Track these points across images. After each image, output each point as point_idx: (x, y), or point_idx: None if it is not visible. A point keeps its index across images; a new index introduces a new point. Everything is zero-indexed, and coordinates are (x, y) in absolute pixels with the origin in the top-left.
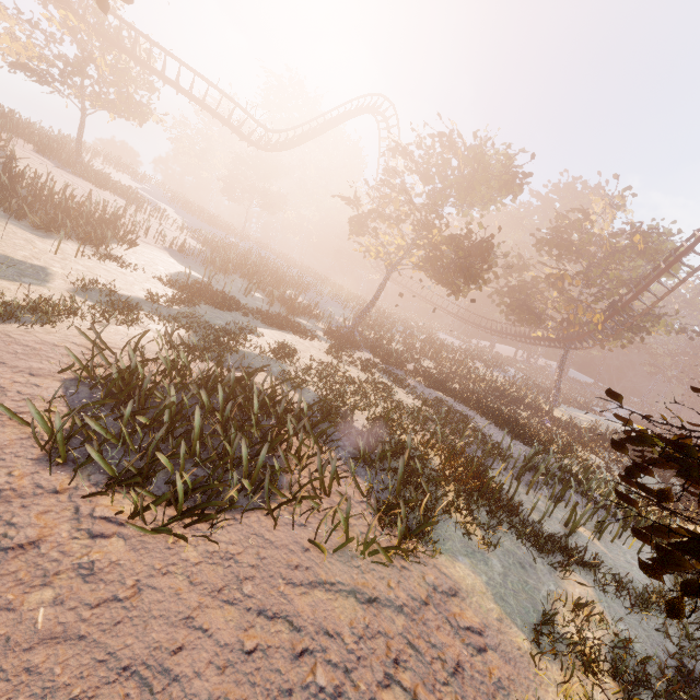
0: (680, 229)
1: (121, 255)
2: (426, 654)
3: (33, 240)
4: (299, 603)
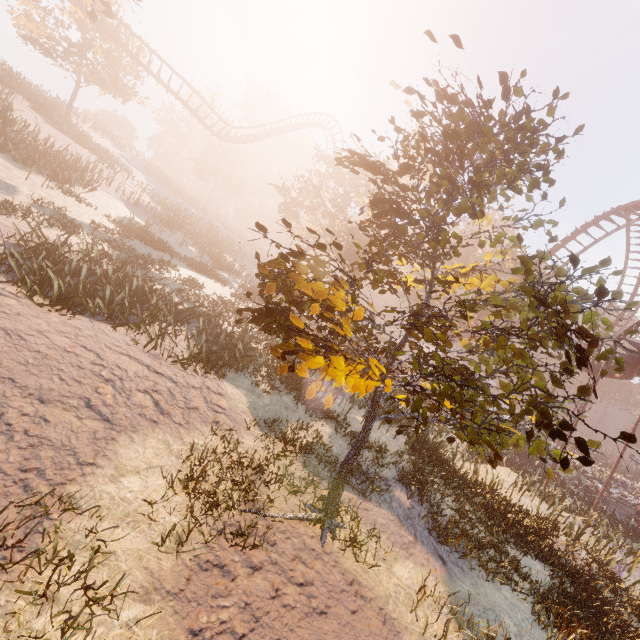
0: None
1: (80, 193)
2: (177, 398)
3: (11, 168)
4: (109, 354)
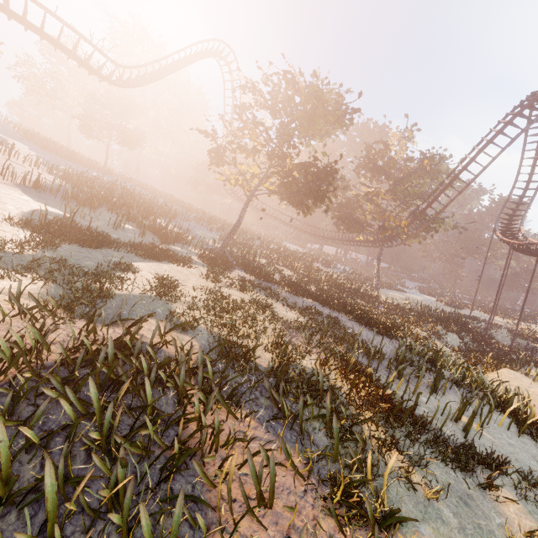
0: (451, 154)
1: None
2: None
3: None
4: None
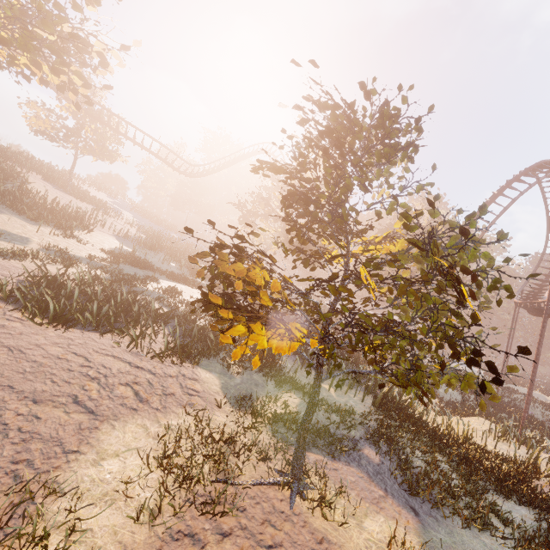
0: None
1: (79, 235)
2: (155, 386)
3: (26, 225)
4: (96, 357)
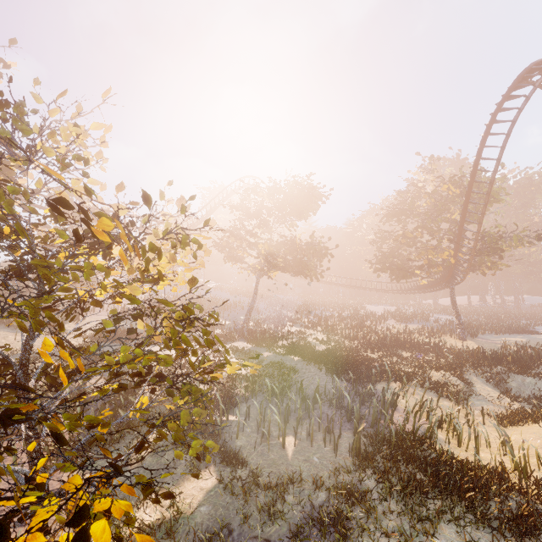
0: (481, 166)
1: None
2: None
3: (9, 336)
4: None
